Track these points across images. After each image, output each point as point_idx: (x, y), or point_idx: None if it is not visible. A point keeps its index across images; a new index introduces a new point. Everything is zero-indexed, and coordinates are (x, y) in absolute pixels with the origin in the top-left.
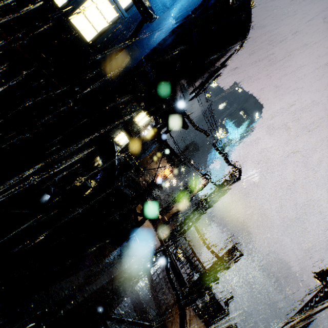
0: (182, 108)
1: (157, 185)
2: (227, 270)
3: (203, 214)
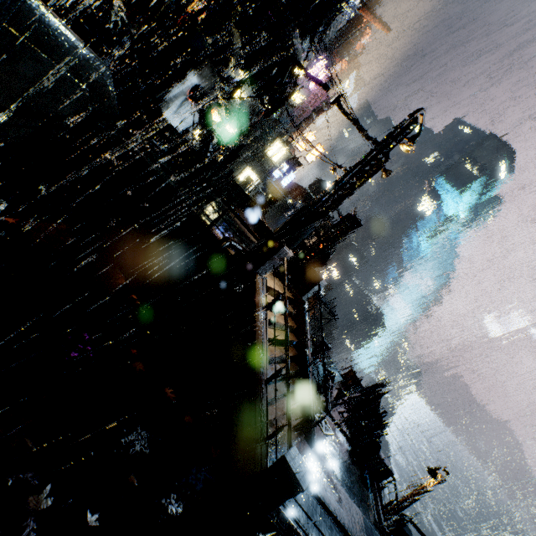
0: (290, 53)
1: (275, 199)
2: (336, 244)
3: (326, 213)
